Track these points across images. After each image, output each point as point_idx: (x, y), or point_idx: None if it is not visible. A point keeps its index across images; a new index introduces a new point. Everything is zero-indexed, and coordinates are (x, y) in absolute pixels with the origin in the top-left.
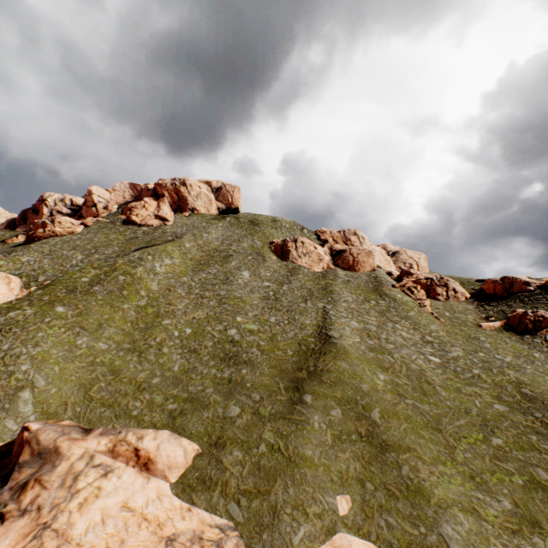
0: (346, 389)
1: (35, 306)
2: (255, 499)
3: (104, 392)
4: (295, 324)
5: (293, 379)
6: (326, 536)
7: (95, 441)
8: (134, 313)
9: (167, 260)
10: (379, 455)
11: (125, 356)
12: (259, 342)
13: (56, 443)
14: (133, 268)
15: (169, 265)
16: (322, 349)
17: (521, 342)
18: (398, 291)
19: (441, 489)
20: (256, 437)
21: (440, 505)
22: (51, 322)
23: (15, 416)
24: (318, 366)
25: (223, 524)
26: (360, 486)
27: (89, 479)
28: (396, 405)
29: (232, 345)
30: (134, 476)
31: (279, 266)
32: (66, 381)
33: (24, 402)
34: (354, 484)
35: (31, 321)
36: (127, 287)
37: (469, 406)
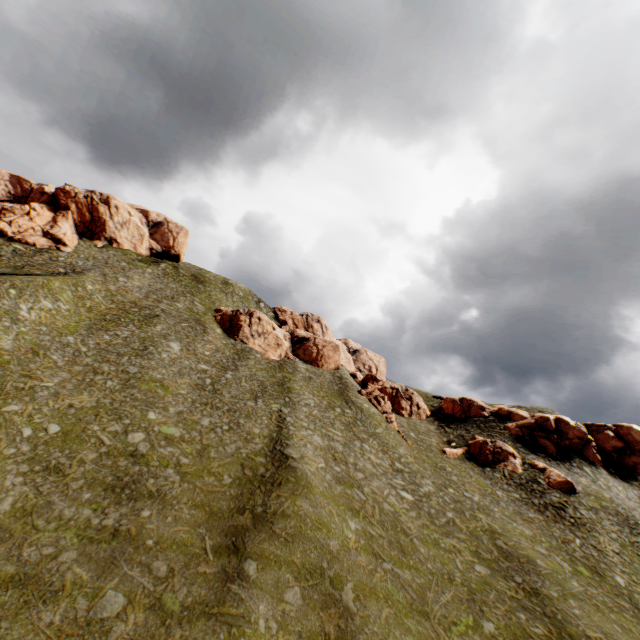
0: (308, 548)
1: None
2: None
3: None
4: (239, 433)
5: (229, 531)
6: None
7: None
8: None
9: (46, 302)
10: None
11: None
12: (179, 459)
13: None
14: None
15: (48, 311)
16: (276, 477)
17: (484, 476)
18: (365, 399)
19: None
20: None
21: None
22: None
23: None
24: (269, 507)
25: None
26: None
27: None
28: (372, 574)
29: (132, 461)
30: None
31: (224, 344)
32: None
33: None
34: None
35: None
36: None
37: (452, 569)
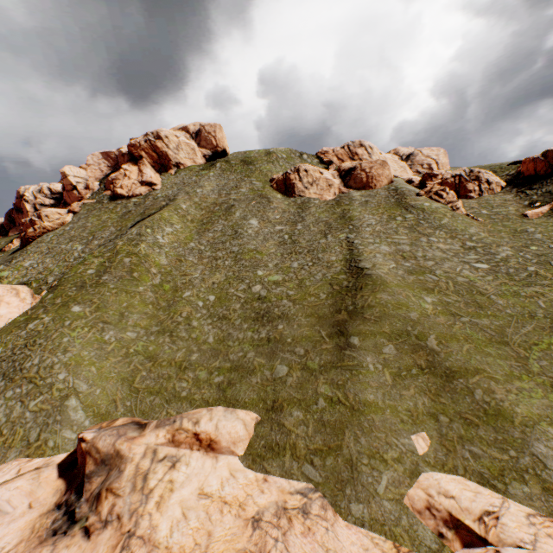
0: (393, 322)
1: (50, 312)
2: (328, 457)
3: (147, 381)
4: (321, 264)
5: (334, 324)
6: (411, 479)
7: (153, 435)
8: (152, 294)
9: (167, 229)
10: (447, 385)
11: (157, 340)
12: (287, 293)
13: (115, 448)
14: (135, 247)
15: (172, 234)
16: (357, 285)
17: None
18: (424, 199)
19: (523, 406)
20: (312, 394)
21: (526, 424)
22: (72, 324)
23: (70, 425)
24: (357, 305)
25: (302, 488)
26: (433, 421)
27: (159, 476)
28: (451, 327)
29: (260, 302)
30: (202, 459)
31: (287, 205)
32: (107, 379)
33: (73, 410)
34: (426, 420)
35: (52, 329)
36: (135, 268)
37: (533, 309)
